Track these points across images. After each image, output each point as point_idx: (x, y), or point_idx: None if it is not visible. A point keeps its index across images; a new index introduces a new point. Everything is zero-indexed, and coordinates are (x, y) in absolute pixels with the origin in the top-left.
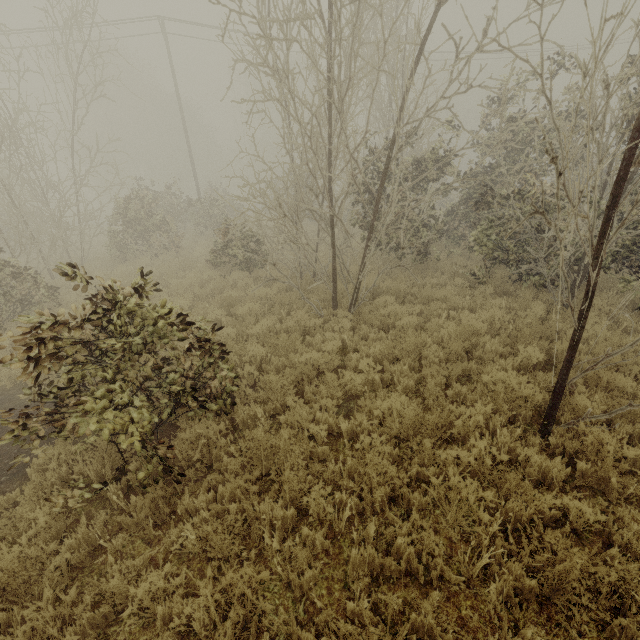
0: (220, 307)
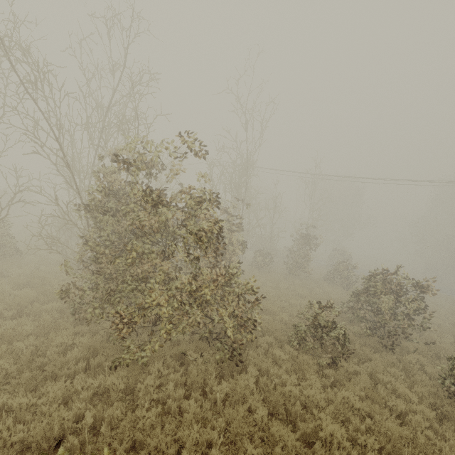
0: None
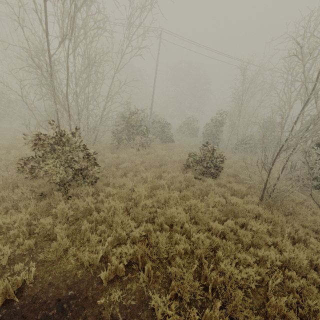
0: (223, 213)
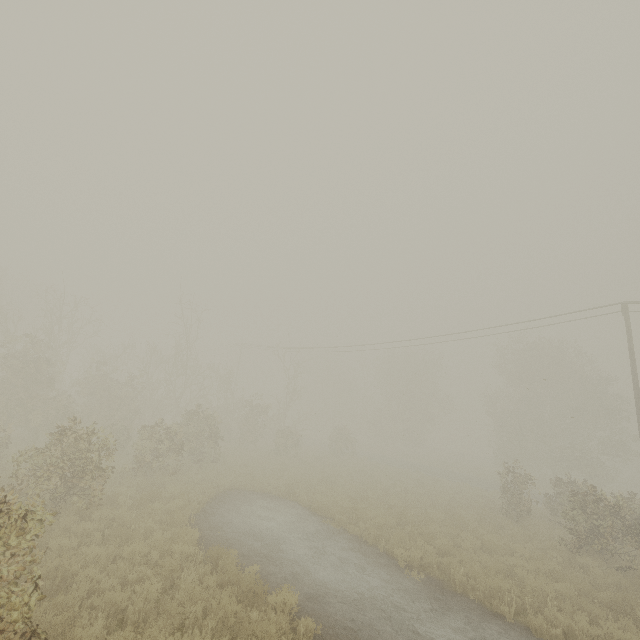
0: None
